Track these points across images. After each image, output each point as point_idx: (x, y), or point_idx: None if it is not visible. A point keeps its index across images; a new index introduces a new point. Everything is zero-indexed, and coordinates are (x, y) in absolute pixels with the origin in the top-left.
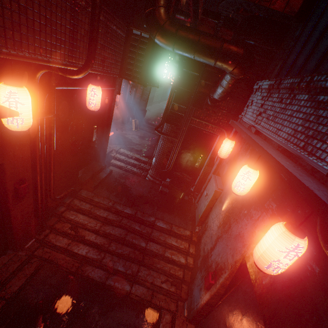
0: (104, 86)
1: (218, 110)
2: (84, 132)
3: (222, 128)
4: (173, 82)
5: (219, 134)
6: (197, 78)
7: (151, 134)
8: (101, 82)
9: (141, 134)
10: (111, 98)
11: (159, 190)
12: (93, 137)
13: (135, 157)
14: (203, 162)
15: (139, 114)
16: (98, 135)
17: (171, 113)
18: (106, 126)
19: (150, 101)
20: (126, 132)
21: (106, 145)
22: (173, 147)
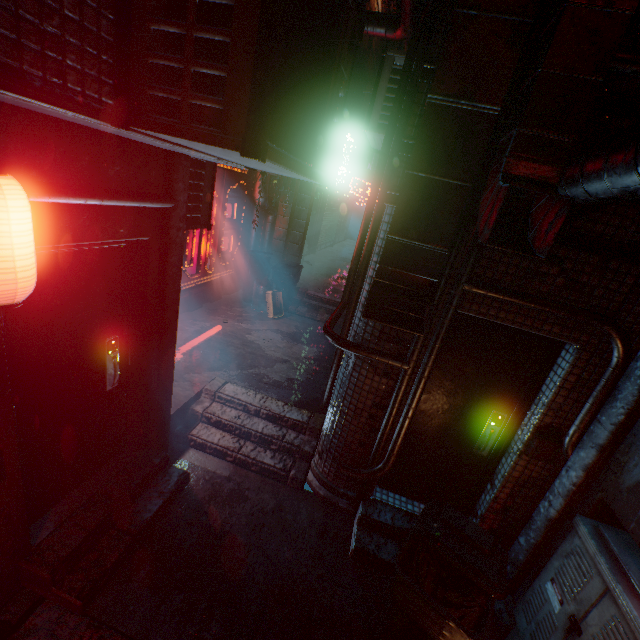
0: (107, 194)
1: (569, 251)
2: (49, 374)
3: (599, 321)
4: (375, 178)
5: (574, 341)
6: (491, 124)
7: (317, 323)
8: (94, 179)
9: (289, 327)
10: (163, 238)
11: (352, 551)
12: (107, 376)
13: (268, 411)
14: (505, 438)
15: (284, 275)
16: (132, 363)
17: (387, 277)
18: (158, 333)
19: (311, 243)
20: (250, 325)
21: (166, 391)
22: (393, 392)
